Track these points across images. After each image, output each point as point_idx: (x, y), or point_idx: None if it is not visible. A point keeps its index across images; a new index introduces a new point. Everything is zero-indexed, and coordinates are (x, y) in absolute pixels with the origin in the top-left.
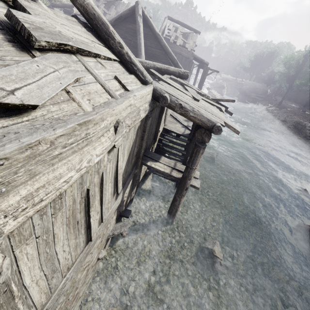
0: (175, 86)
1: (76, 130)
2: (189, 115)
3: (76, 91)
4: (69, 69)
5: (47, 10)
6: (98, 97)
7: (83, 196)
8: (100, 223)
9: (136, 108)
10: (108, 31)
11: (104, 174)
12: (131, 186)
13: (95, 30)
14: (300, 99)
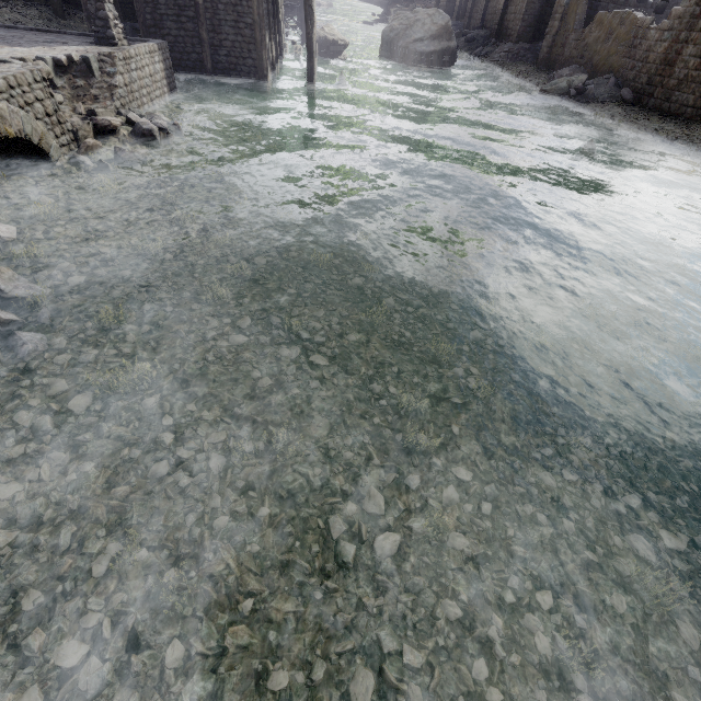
0: None
1: None
2: None
3: None
4: None
5: None
6: None
7: None
8: None
9: None
10: None
11: None
12: None
13: None
14: None
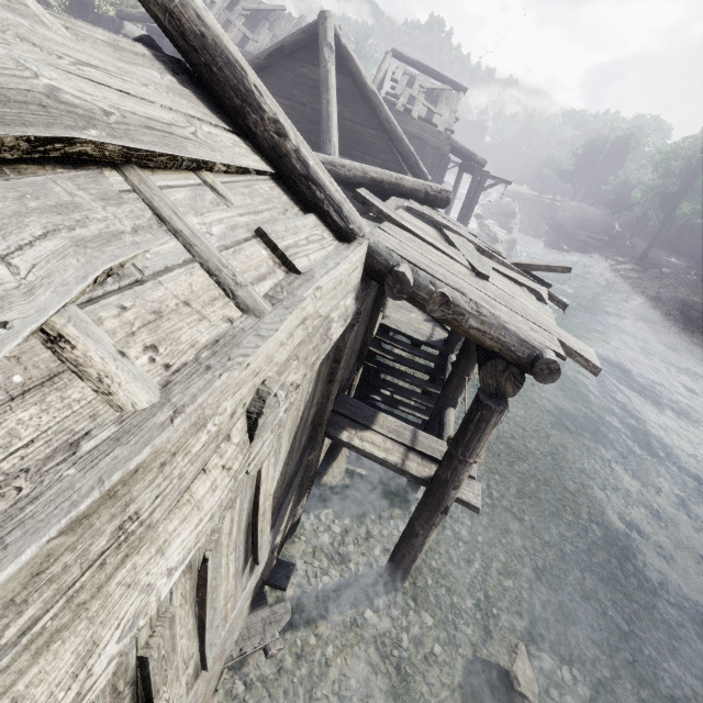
0: (423, 236)
1: (56, 558)
2: (467, 325)
3: (100, 323)
4: (74, 235)
5: (40, 17)
6: (192, 322)
7: (124, 684)
8: (198, 672)
9: (321, 320)
10: (244, 86)
11: (212, 558)
12: (295, 496)
13: (204, 83)
14: (686, 246)
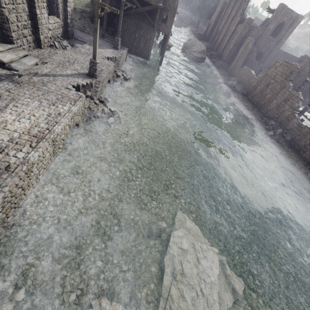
0: None
1: None
2: None
3: None
4: None
5: None
6: None
7: None
8: None
9: None
10: None
11: None
12: None
13: None
14: None
